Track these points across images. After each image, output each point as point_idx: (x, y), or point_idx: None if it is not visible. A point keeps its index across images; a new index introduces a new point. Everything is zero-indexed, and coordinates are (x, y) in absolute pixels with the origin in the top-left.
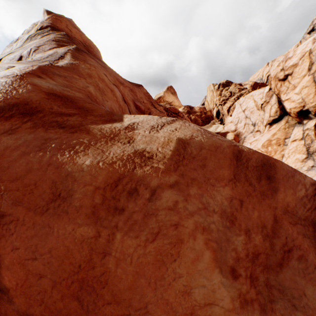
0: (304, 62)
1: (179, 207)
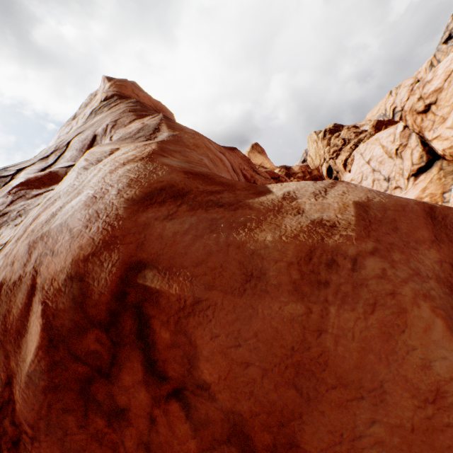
0: (452, 84)
1: (389, 275)
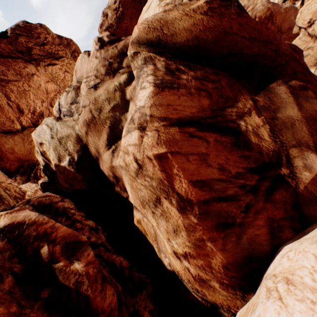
0: None
1: (290, 12)
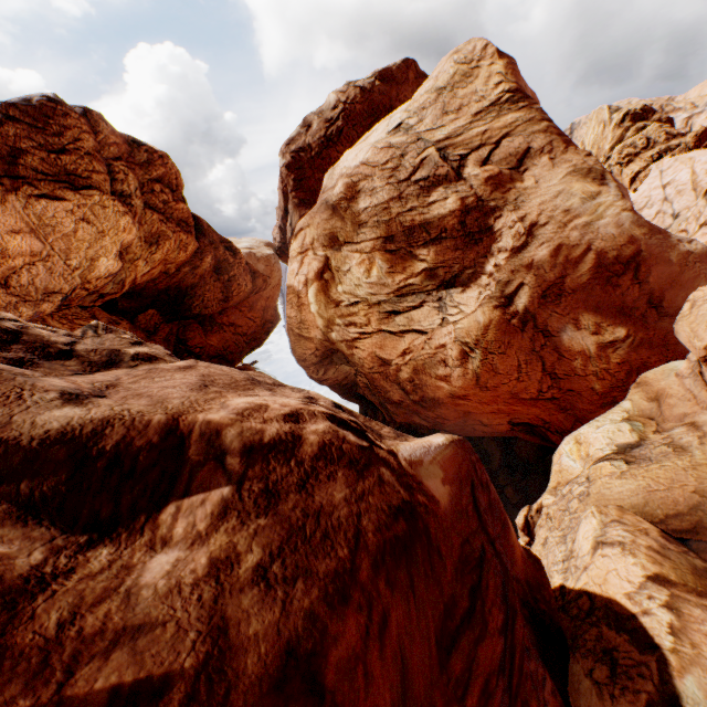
0: None
1: (700, 268)
